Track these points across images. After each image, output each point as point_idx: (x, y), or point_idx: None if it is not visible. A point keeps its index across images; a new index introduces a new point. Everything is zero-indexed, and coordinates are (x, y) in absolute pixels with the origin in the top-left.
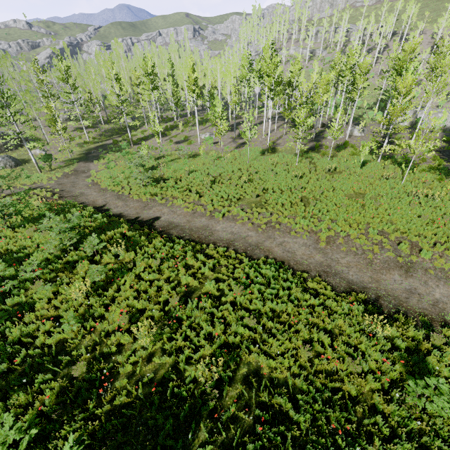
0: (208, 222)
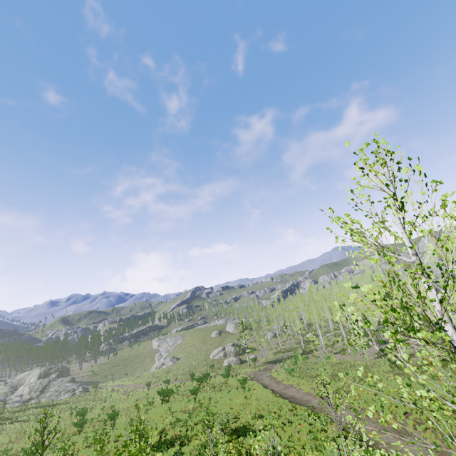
0: (311, 398)
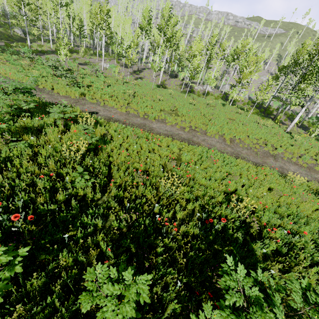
0: (144, 121)
